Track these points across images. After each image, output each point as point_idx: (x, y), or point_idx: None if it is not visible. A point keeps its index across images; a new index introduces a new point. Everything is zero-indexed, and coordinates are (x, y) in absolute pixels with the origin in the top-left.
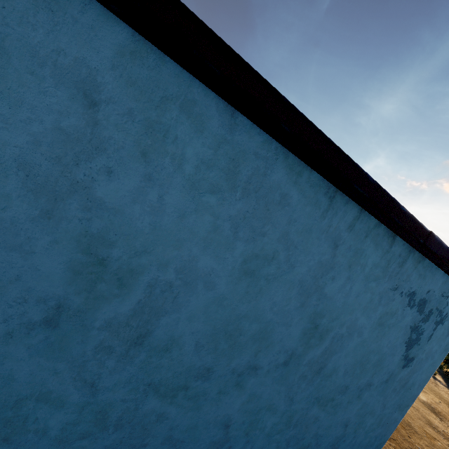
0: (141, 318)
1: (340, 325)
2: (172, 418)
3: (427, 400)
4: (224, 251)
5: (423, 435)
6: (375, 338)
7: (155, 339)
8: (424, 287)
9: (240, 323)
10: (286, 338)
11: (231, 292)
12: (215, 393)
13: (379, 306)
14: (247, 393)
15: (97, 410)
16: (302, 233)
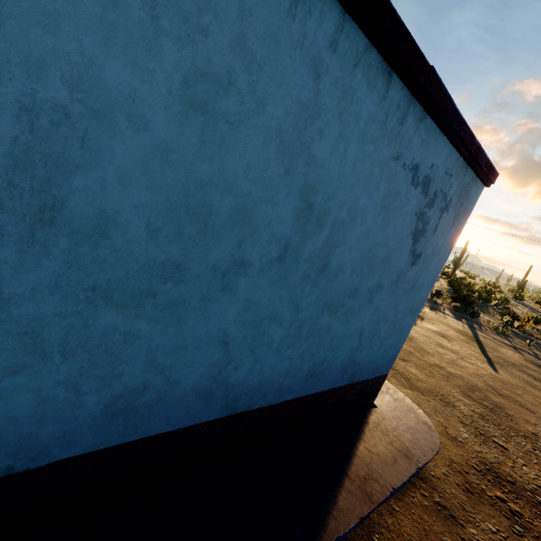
0: (33, 175)
1: (339, 206)
2: (146, 337)
3: (438, 330)
4: (145, 55)
5: (434, 353)
6: (380, 227)
7: (75, 215)
8: (428, 159)
9: (205, 194)
10: (275, 222)
11: (177, 138)
12: (197, 300)
13: (381, 183)
14: (240, 300)
15: (20, 330)
16: (265, 41)
